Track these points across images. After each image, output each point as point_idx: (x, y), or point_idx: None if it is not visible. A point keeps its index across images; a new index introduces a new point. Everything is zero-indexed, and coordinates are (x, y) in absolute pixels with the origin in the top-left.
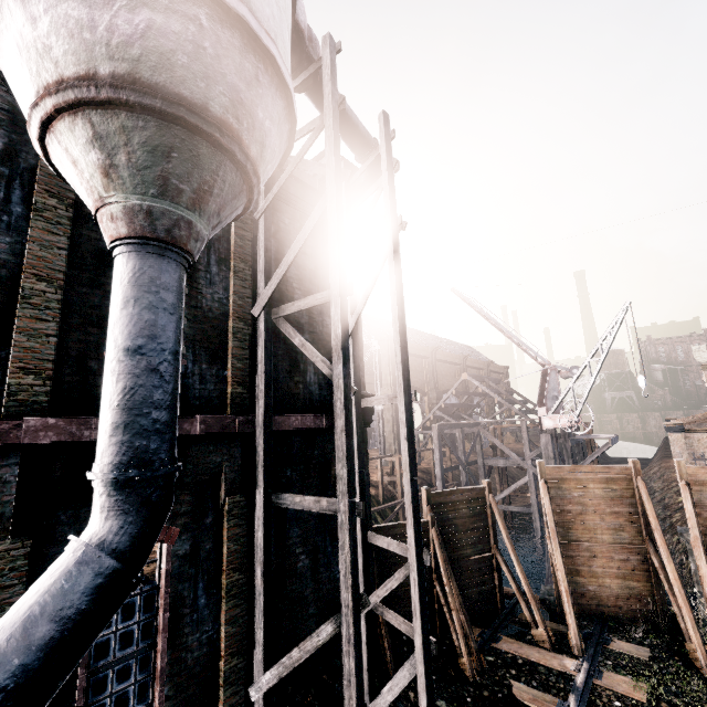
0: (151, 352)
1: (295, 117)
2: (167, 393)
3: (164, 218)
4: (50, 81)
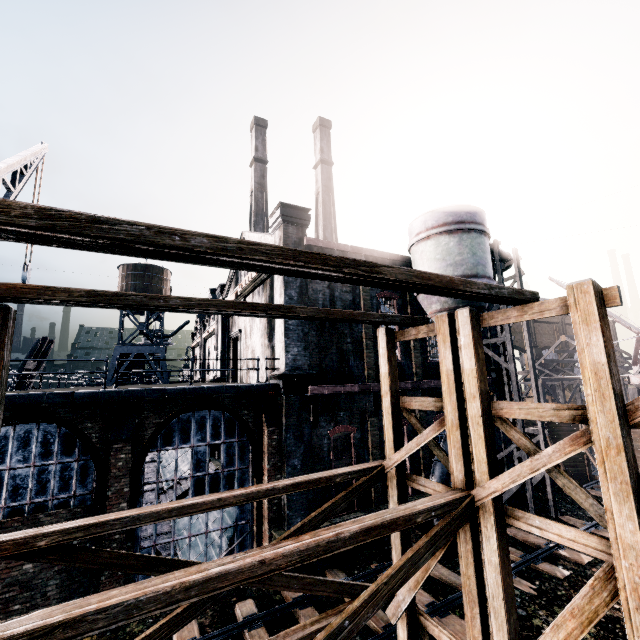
0: None
1: None
2: None
3: None
4: (446, 307)
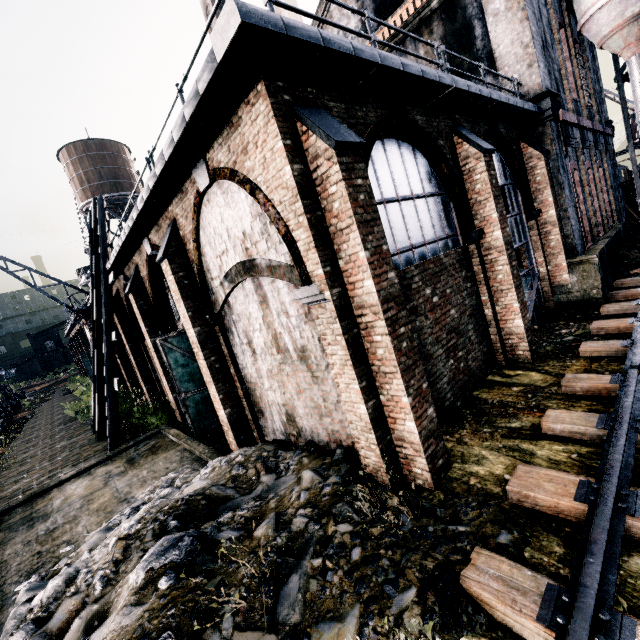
0: None
1: None
2: None
3: None
4: None
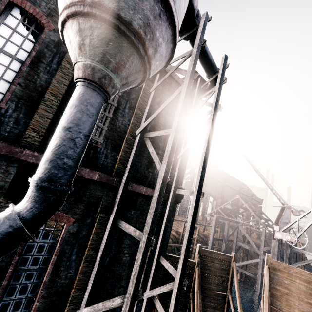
0: (74, 131)
1: (176, 41)
2: (75, 152)
3: (99, 72)
4: (68, 3)
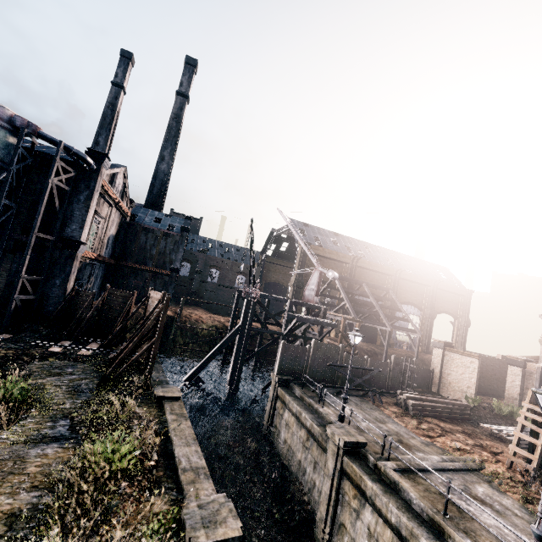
0: None
1: None
2: None
3: None
4: None
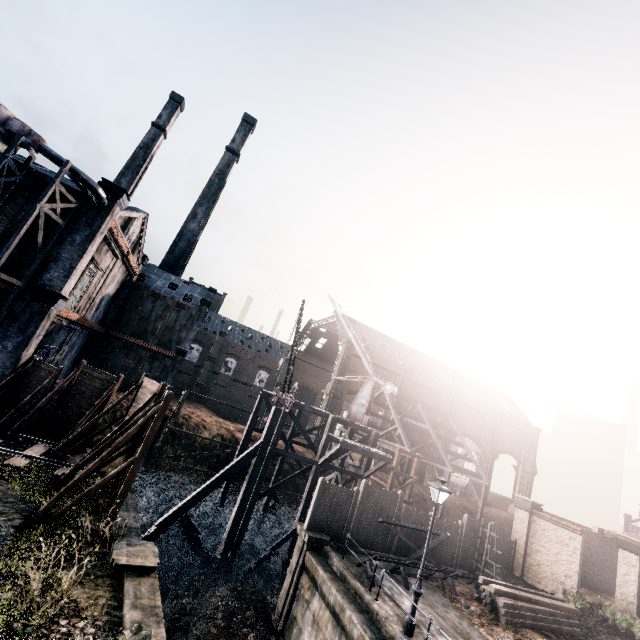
0: None
1: None
2: None
3: None
4: None
